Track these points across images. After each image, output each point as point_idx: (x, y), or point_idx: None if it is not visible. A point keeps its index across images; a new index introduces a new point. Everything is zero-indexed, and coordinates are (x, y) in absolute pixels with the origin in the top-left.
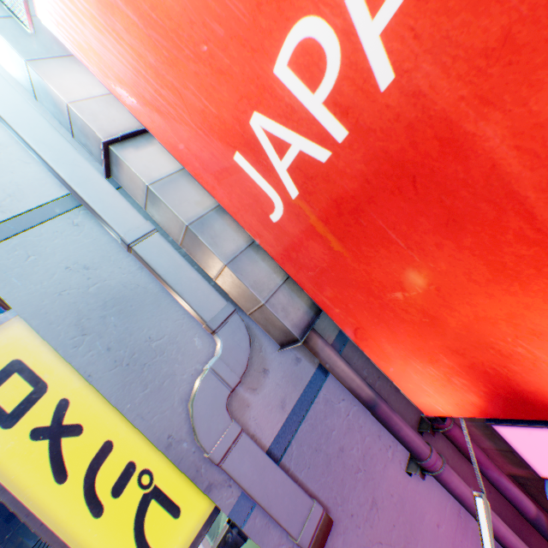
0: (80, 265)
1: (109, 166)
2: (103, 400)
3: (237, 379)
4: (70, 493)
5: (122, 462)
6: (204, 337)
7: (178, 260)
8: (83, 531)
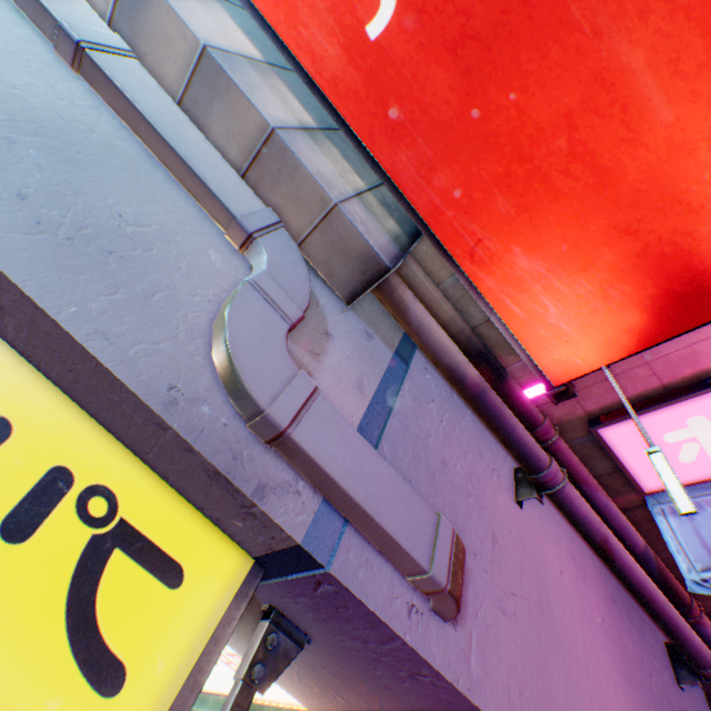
0: None
1: None
2: None
3: (299, 312)
4: None
5: (33, 468)
6: (226, 256)
7: (178, 115)
8: None
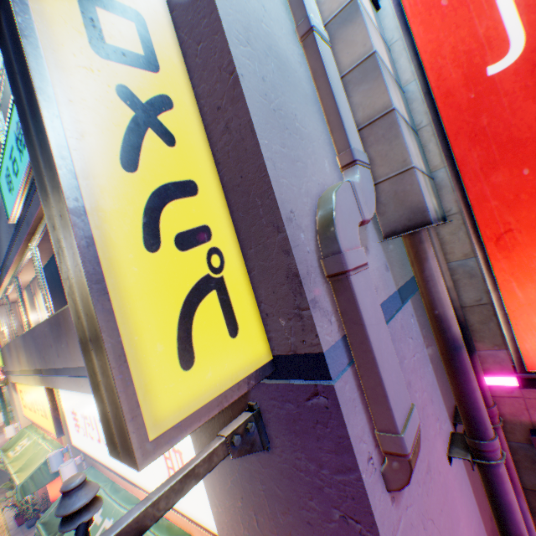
0: (260, 2)
1: None
2: (204, 142)
3: (368, 216)
4: (129, 191)
5: (198, 218)
6: (331, 168)
7: (340, 83)
8: (122, 249)
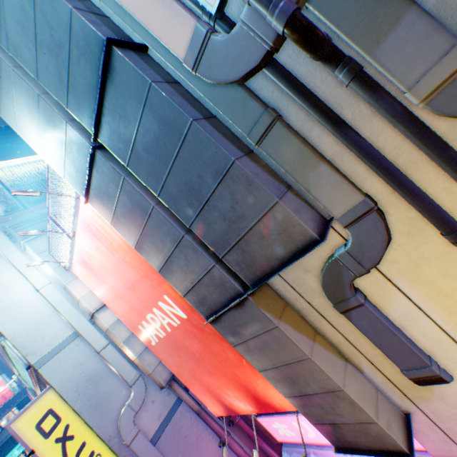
0: (79, 363)
1: (92, 316)
2: (83, 422)
3: (139, 407)
4: None
5: (89, 450)
6: (127, 388)
7: (118, 355)
8: None
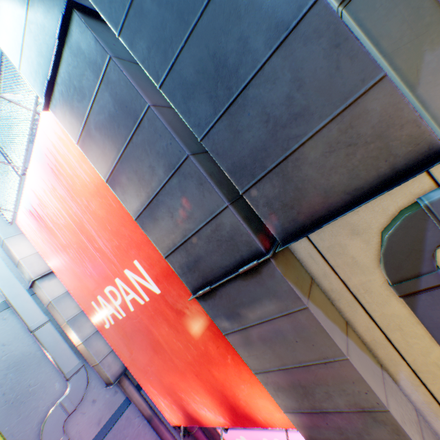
0: (1, 343)
1: (33, 285)
2: None
3: (74, 408)
4: None
5: None
6: (62, 382)
7: (58, 337)
8: None
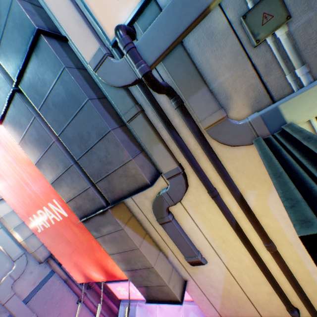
0: None
1: None
2: None
3: (19, 276)
4: None
5: None
6: (11, 262)
7: (8, 237)
8: None
